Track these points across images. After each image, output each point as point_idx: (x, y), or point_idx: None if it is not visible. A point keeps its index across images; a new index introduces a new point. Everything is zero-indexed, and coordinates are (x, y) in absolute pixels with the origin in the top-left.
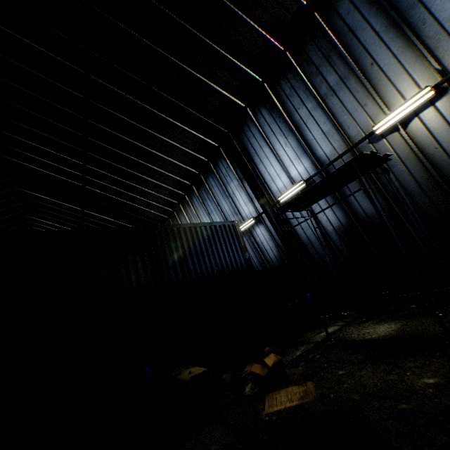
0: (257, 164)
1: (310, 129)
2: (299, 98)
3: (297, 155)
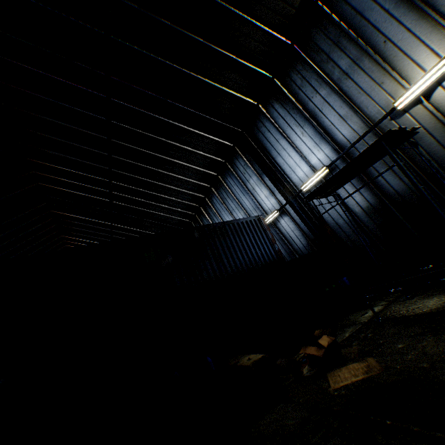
0: (275, 158)
1: (326, 115)
2: (312, 87)
3: (315, 142)
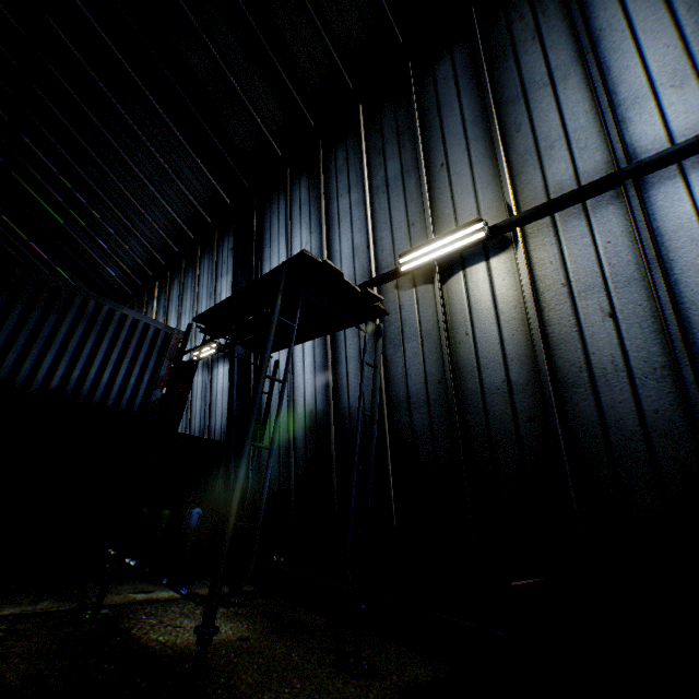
0: (264, 261)
1: (341, 232)
2: (348, 180)
3: None
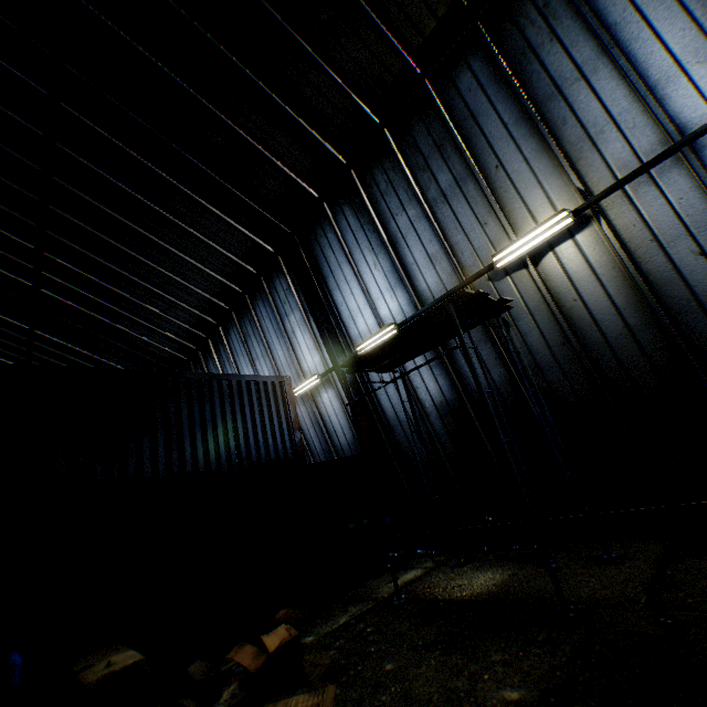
0: (332, 291)
1: (410, 247)
2: (399, 199)
3: (389, 283)
